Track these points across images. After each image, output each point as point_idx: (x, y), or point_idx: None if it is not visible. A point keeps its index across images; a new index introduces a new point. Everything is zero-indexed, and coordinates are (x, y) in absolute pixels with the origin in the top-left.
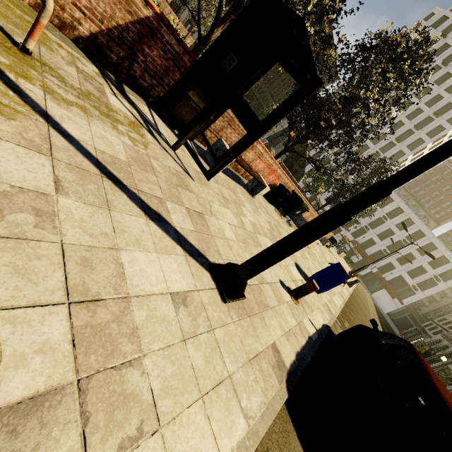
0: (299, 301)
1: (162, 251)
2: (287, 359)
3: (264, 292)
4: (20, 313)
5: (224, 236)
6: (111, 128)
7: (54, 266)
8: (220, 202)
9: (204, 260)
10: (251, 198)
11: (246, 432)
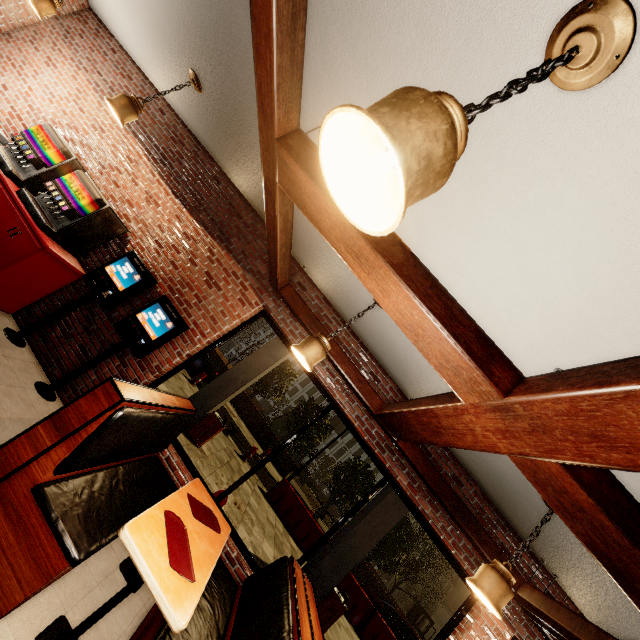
0: None
1: None
2: None
3: None
4: None
5: None
6: None
7: None
8: None
9: None
10: None
11: None
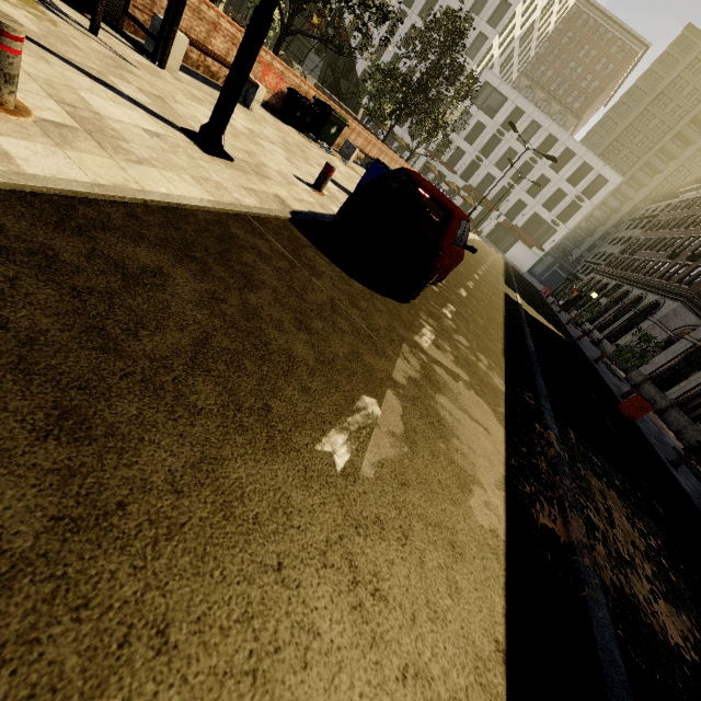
0: (327, 197)
1: (120, 104)
2: (296, 207)
3: (266, 171)
4: (24, 92)
5: (200, 122)
6: (1, 0)
7: (28, 80)
8: (188, 97)
9: (174, 126)
10: (247, 110)
11: (239, 204)
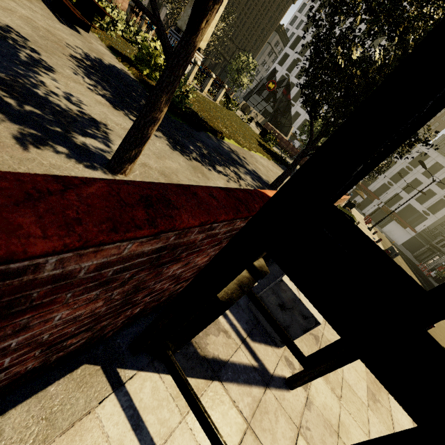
0: None
1: None
2: None
3: None
4: None
5: None
6: None
7: None
8: None
9: None
10: None
11: None
